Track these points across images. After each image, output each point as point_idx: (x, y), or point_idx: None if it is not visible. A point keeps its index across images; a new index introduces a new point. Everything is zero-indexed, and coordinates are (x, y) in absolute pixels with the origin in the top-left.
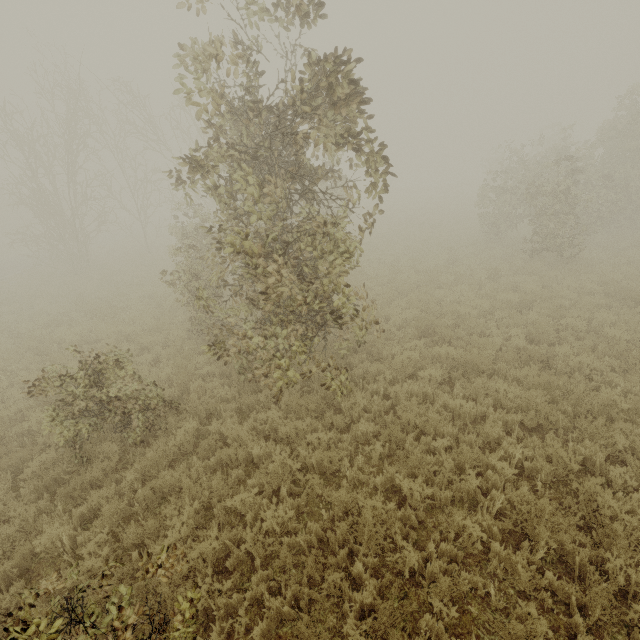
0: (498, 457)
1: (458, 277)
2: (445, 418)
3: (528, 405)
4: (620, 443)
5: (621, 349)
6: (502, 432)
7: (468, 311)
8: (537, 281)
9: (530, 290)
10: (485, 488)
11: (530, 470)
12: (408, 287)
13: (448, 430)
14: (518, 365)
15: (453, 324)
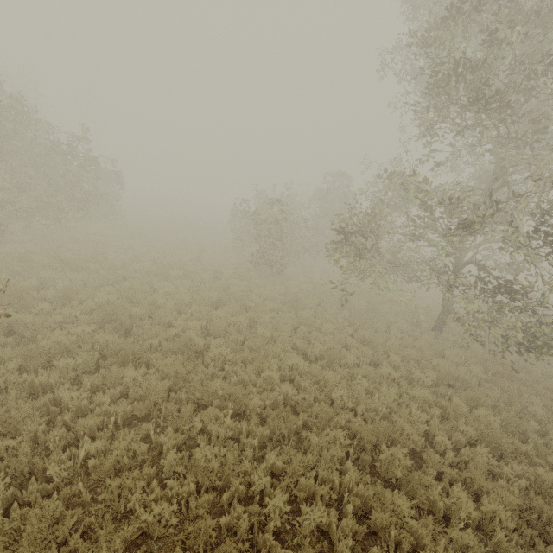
0: (64, 457)
1: (189, 273)
2: (34, 414)
3: (151, 394)
4: (198, 428)
5: (259, 343)
6: (95, 426)
7: (165, 303)
8: (246, 286)
9: (233, 291)
10: (21, 499)
11: (98, 467)
12: (135, 275)
13: (30, 428)
14: (176, 354)
15: (150, 313)
